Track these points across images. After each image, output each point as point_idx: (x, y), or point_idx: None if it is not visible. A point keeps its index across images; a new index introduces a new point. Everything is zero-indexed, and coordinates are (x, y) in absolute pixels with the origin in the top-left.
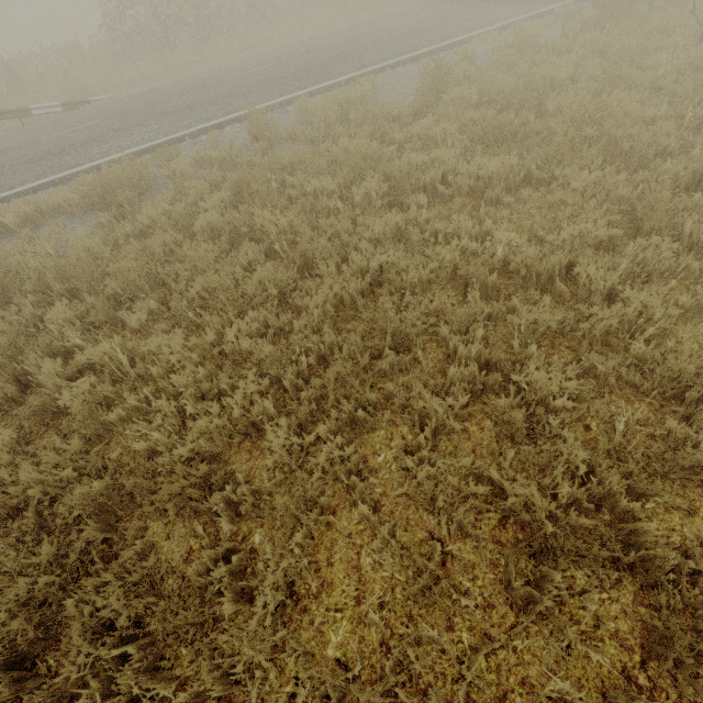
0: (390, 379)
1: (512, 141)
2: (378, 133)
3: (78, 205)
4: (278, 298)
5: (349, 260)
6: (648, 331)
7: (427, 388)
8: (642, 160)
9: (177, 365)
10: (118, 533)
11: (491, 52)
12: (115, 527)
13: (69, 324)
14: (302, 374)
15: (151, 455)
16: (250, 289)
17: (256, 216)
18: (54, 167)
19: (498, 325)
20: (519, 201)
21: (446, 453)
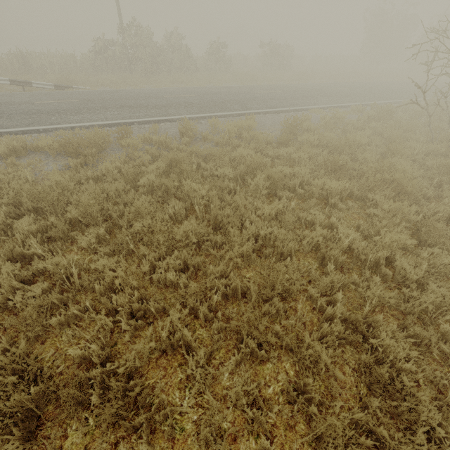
0: (273, 320)
1: (340, 171)
2: (259, 148)
3: (55, 150)
4: (193, 243)
5: (244, 226)
6: (449, 315)
7: (312, 338)
8: (413, 198)
9: (120, 287)
10: (37, 439)
11: (319, 119)
12: (36, 432)
13: (31, 234)
14: (211, 306)
15: (81, 361)
16: (179, 235)
17: (185, 185)
18: (41, 121)
19: (344, 290)
20: (345, 207)
21: (320, 391)
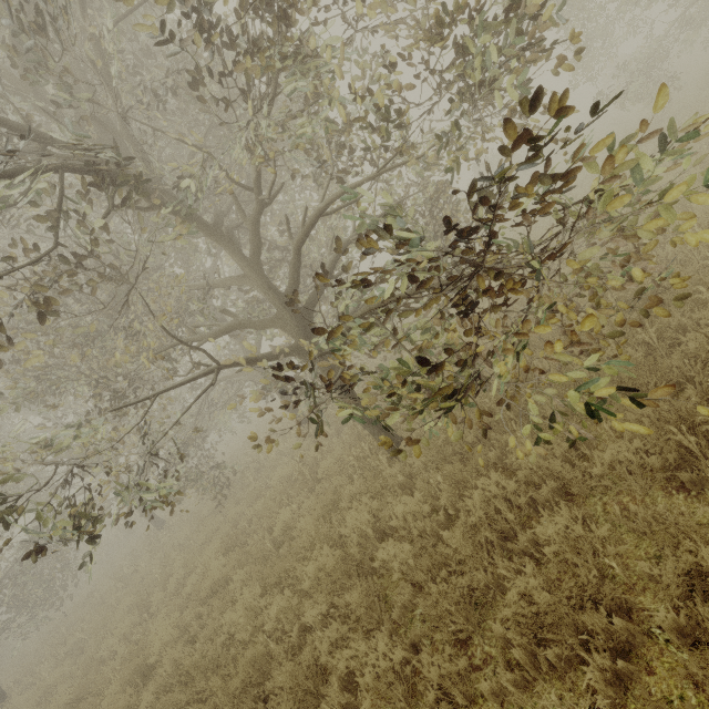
0: None
1: None
2: None
3: None
4: None
5: None
6: None
7: None
8: None
9: None
10: None
11: None
12: None
13: None
14: None
15: None
16: None
17: None
18: None
19: None
20: None
21: None
